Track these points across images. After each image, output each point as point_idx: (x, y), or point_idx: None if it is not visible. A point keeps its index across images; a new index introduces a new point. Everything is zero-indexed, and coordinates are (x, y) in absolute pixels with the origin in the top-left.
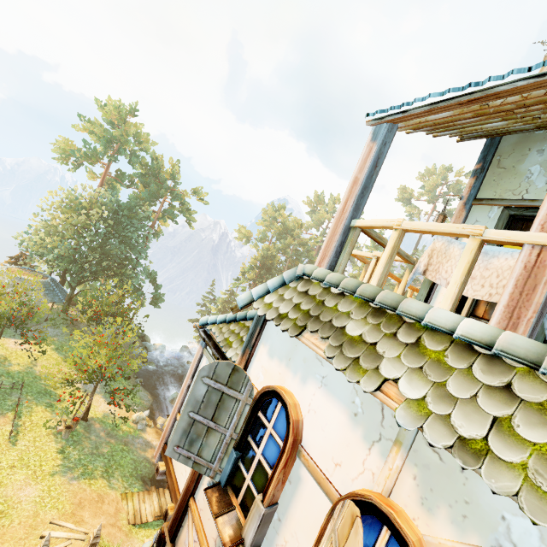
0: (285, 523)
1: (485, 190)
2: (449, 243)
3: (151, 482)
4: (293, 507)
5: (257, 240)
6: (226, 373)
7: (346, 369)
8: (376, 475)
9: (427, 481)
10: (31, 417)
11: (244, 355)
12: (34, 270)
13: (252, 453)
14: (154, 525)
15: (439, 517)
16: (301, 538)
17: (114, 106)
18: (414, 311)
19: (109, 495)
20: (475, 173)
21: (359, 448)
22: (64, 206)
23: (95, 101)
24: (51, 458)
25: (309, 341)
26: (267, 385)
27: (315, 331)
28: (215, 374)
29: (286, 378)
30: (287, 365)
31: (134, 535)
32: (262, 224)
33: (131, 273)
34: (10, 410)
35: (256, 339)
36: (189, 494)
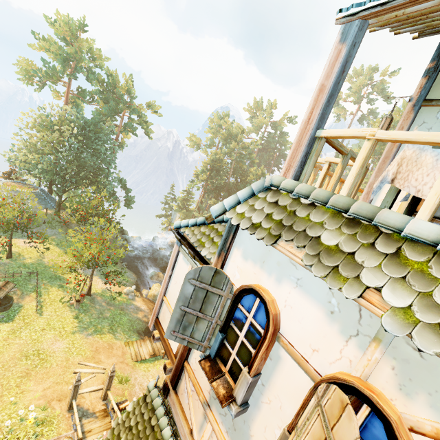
0: (269, 388)
1: (436, 90)
2: (422, 150)
3: (144, 333)
4: (275, 377)
5: (206, 146)
6: (209, 276)
7: (326, 277)
8: (353, 362)
9: (406, 372)
10: (49, 295)
11: (220, 256)
12: (25, 183)
13: (235, 335)
14: (150, 360)
15: (418, 401)
16: (283, 400)
17: (64, 21)
18: (392, 222)
19: (116, 344)
20: (428, 73)
21: (336, 339)
22: (38, 125)
23: (44, 17)
24: (70, 322)
25: (285, 249)
26: (245, 284)
27: (290, 240)
28: (200, 277)
29: (261, 277)
30: (261, 267)
31: (138, 367)
32: (210, 131)
33: (105, 181)
34: (32, 291)
35: (230, 244)
36: (183, 359)
